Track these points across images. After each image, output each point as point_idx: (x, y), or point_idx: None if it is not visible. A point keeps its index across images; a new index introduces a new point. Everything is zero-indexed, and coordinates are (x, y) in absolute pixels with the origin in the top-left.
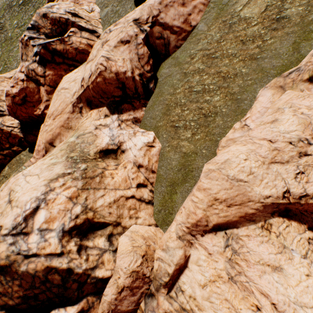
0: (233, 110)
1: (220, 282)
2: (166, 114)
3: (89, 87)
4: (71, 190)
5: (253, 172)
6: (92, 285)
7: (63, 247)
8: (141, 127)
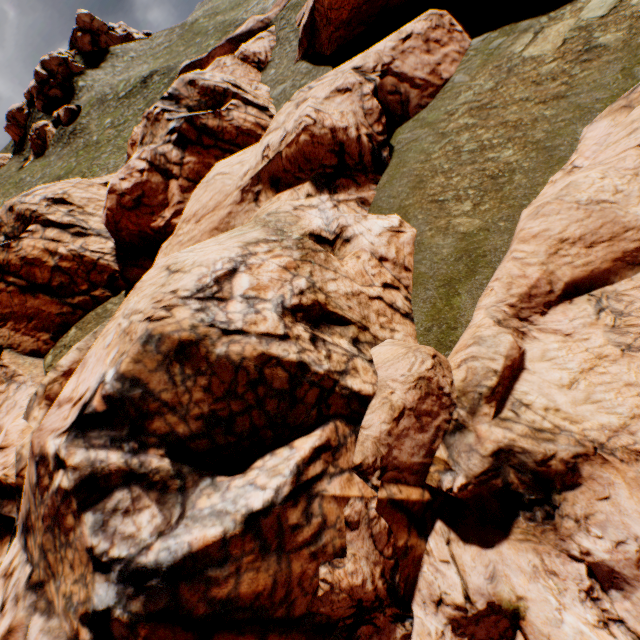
0: (541, 162)
1: (606, 364)
2: (417, 187)
3: (282, 153)
4: (284, 260)
5: (621, 191)
6: (342, 401)
7: (287, 329)
8: (372, 212)
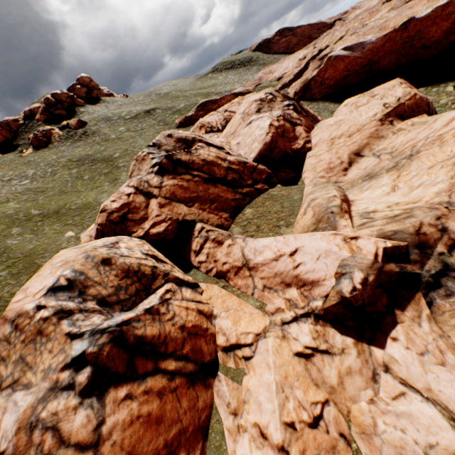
0: None
1: None
2: None
3: (404, 103)
4: None
5: None
6: None
7: None
8: None
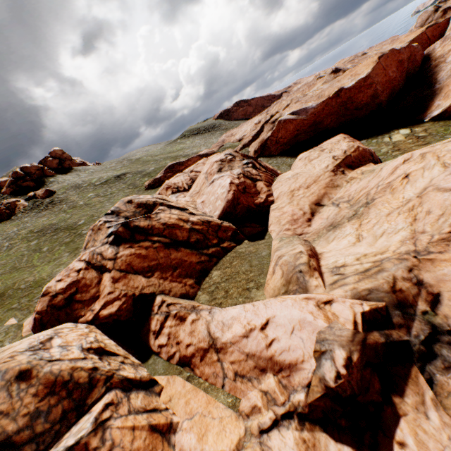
0: None
1: None
2: None
3: (351, 155)
4: None
5: None
6: None
7: None
8: None
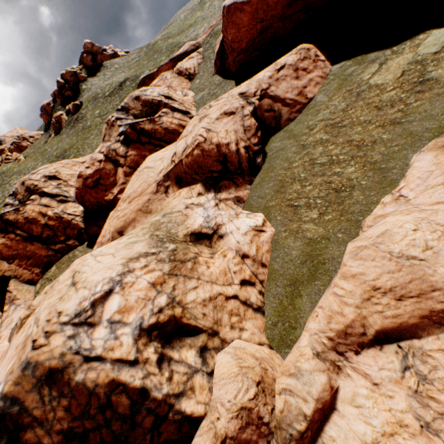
0: (376, 181)
1: (405, 435)
2: (279, 191)
3: (182, 161)
4: (155, 275)
5: (431, 247)
6: (174, 426)
7: (138, 352)
8: (245, 208)
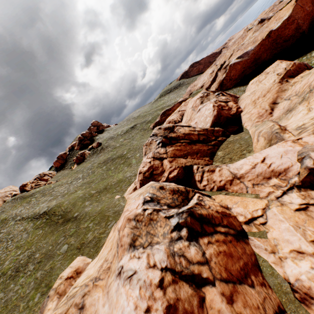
0: None
1: None
2: None
3: (290, 69)
4: None
5: None
6: None
7: None
8: None
